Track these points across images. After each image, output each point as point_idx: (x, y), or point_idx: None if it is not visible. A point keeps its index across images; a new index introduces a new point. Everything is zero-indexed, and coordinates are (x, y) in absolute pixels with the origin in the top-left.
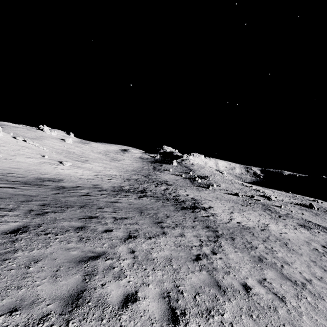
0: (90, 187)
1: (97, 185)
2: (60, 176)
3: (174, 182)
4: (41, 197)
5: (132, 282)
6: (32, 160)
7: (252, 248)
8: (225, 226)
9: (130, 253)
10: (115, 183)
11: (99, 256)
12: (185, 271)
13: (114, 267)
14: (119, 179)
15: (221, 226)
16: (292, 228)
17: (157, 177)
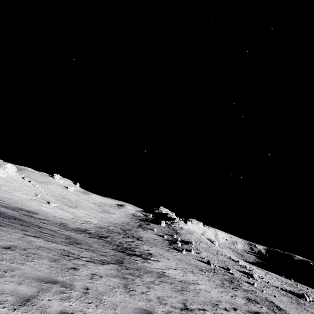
0: (56, 222)
1: (65, 223)
2: (39, 211)
3: (149, 239)
4: (4, 212)
5: (3, 238)
6: (26, 196)
7: (135, 276)
8: (139, 266)
9: (21, 237)
10: (85, 226)
11: (0, 229)
12: (45, 251)
13: (2, 233)
14: (92, 225)
15: (136, 265)
16: (229, 294)
17: (136, 232)
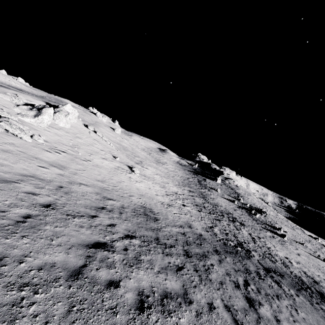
0: (194, 236)
1: (190, 224)
2: (144, 198)
3: (237, 215)
4: None
5: None
6: (108, 162)
7: None
8: None
9: None
10: (197, 217)
11: None
12: None
13: None
14: (191, 205)
15: None
16: None
17: (213, 200)
